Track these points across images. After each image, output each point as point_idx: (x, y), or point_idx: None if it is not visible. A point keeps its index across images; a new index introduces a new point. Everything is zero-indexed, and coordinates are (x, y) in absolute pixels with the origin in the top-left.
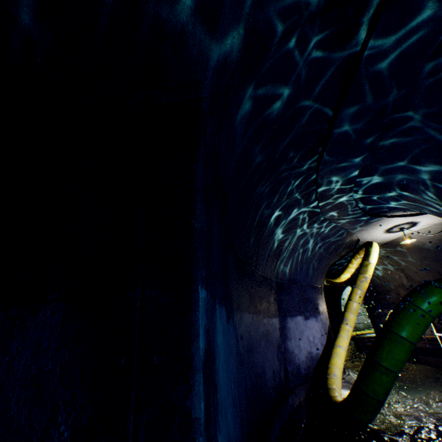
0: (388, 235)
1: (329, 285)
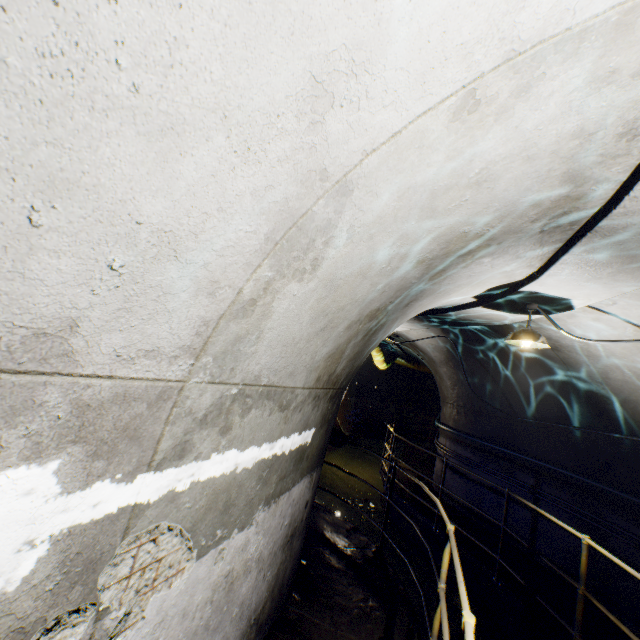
0: None
1: (427, 371)
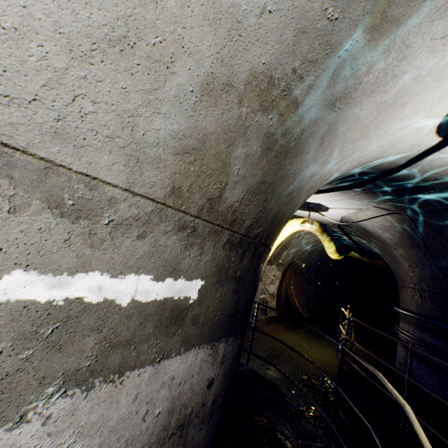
0: (317, 214)
1: (381, 264)
